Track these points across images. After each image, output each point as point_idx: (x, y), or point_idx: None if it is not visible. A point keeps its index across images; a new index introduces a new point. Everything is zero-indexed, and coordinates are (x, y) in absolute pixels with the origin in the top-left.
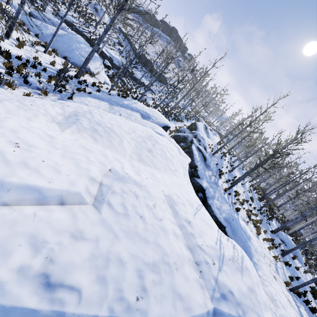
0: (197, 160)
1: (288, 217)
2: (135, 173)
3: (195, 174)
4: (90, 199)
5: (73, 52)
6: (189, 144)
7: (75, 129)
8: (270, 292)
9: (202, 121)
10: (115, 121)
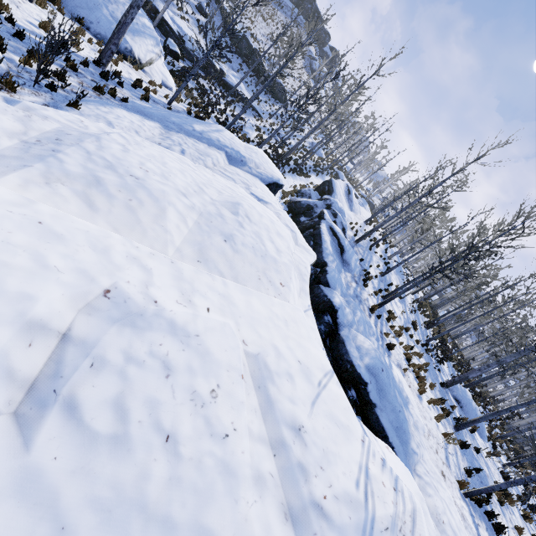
0: (327, 252)
1: (467, 356)
2: (181, 298)
3: (321, 279)
4: (7, 397)
5: (97, 10)
6: (317, 220)
7: (38, 173)
8: (434, 507)
9: (343, 179)
10: (158, 164)
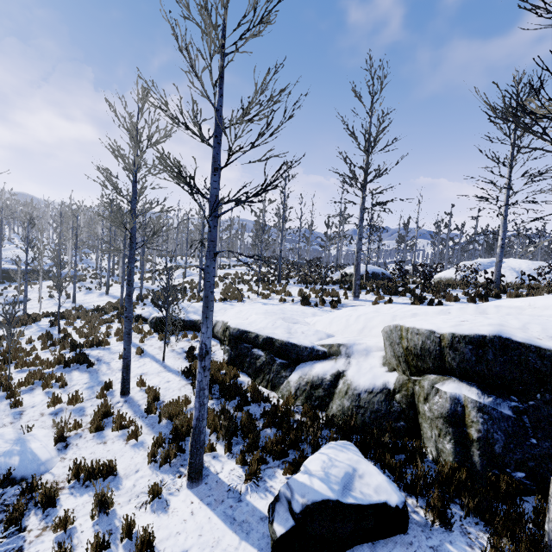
0: None
1: None
2: None
3: None
4: None
5: None
6: None
7: None
8: None
9: None
10: None
